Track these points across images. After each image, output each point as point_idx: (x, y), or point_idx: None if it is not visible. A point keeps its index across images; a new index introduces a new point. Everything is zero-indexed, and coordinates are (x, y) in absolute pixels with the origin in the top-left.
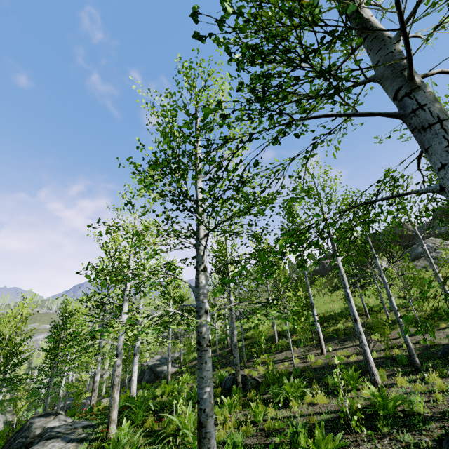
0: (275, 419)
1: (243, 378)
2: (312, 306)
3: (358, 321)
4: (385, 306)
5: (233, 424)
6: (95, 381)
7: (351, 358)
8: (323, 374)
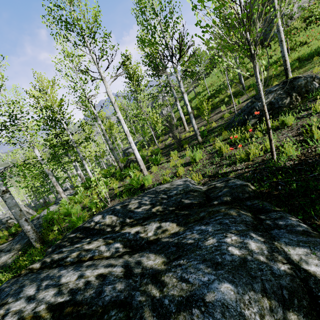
0: (112, 189)
1: (130, 160)
2: (175, 100)
3: (127, 136)
4: (241, 76)
5: (97, 194)
6: (78, 173)
7: (190, 133)
8: (167, 150)
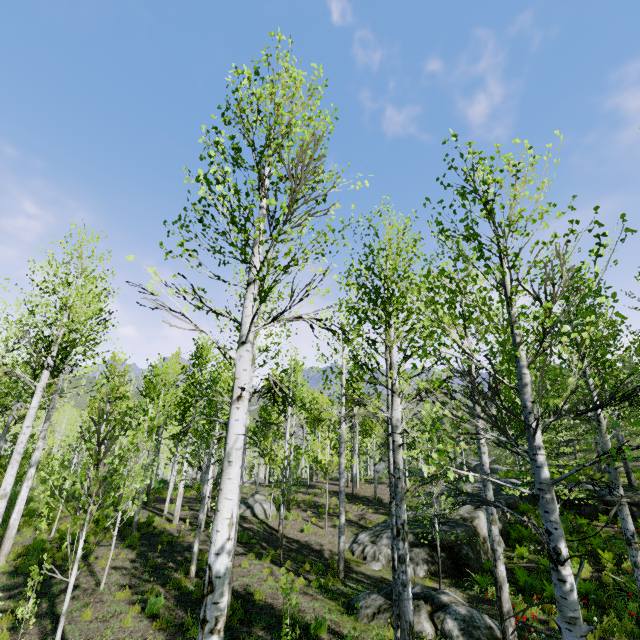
0: None
1: None
2: None
3: None
4: None
5: (622, 479)
6: None
7: None
8: None
